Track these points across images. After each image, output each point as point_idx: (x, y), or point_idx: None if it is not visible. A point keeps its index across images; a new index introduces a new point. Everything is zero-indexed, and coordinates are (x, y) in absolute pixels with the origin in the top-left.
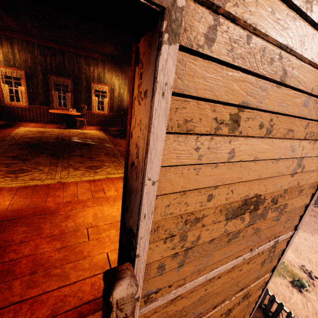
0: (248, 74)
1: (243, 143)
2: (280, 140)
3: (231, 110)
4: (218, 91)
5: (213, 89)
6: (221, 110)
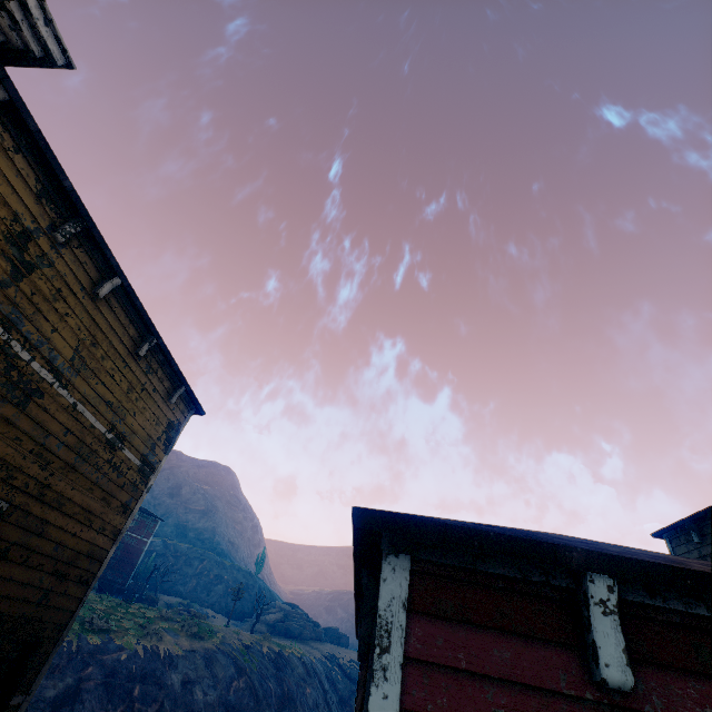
0: (23, 529)
1: (7, 565)
2: (34, 569)
3: (8, 544)
4: (5, 534)
5: (4, 533)
6: (3, 543)
